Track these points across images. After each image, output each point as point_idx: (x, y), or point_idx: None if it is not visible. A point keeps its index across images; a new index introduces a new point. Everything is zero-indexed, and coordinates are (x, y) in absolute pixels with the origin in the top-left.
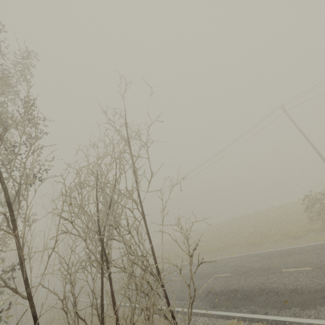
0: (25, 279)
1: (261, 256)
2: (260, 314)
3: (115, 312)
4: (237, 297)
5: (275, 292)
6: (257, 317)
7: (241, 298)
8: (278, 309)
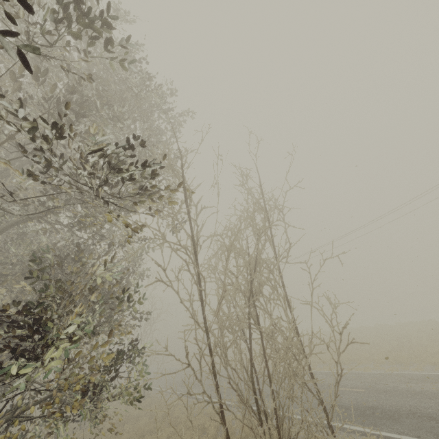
0: (205, 316)
1: (411, 377)
2: (409, 436)
3: (267, 367)
4: (375, 415)
5: (432, 417)
6: (405, 438)
7: (381, 417)
8: (435, 435)
